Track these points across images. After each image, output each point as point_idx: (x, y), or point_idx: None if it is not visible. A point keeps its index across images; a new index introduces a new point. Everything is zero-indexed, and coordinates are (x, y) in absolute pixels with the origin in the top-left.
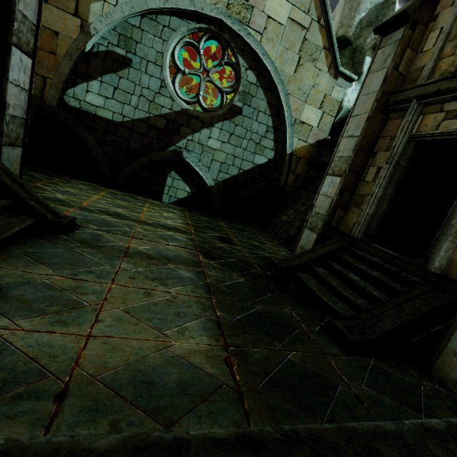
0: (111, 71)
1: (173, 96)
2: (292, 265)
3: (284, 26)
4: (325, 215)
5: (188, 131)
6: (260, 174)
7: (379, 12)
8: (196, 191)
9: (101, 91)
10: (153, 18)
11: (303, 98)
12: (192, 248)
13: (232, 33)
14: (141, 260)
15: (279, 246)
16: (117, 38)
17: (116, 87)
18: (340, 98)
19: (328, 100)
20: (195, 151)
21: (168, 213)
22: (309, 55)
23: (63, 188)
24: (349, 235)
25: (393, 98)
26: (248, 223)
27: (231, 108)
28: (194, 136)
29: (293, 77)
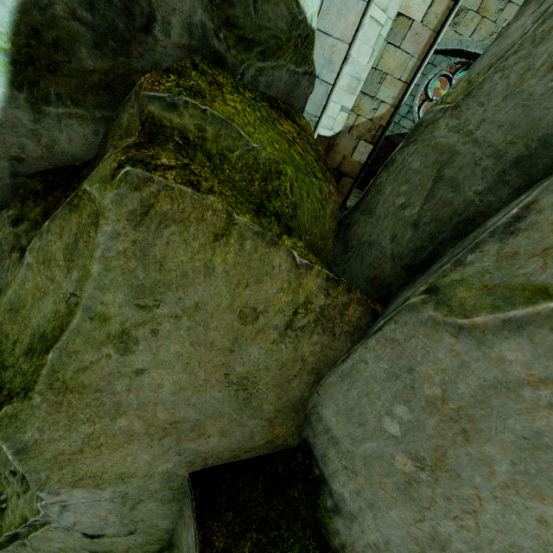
0: None
1: (415, 119)
2: None
3: None
4: None
5: None
6: None
7: None
8: None
9: None
10: None
11: None
12: None
13: None
14: None
15: None
16: None
17: None
18: None
19: None
20: None
21: None
22: None
23: None
24: None
25: None
26: None
27: None
28: None
29: None
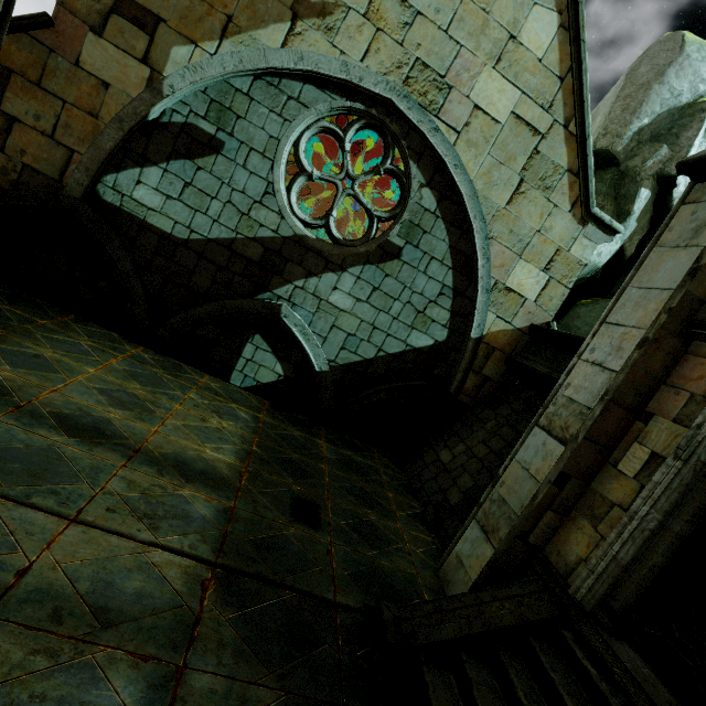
0: (185, 155)
1: (285, 210)
2: (420, 639)
3: (502, 126)
4: (519, 517)
5: (299, 271)
6: (415, 364)
7: (675, 121)
8: (294, 375)
9: (161, 184)
10: (274, 83)
11: (516, 249)
12: (208, 552)
13: (406, 125)
14: (17, 637)
15: (420, 524)
16: (206, 105)
17: (189, 182)
18: (587, 258)
19: (563, 258)
20: (305, 307)
21: (220, 420)
22: (540, 178)
23: (36, 346)
24: (564, 587)
25: (705, 313)
26: (377, 446)
27: (383, 245)
28: (308, 282)
29: (505, 211)
